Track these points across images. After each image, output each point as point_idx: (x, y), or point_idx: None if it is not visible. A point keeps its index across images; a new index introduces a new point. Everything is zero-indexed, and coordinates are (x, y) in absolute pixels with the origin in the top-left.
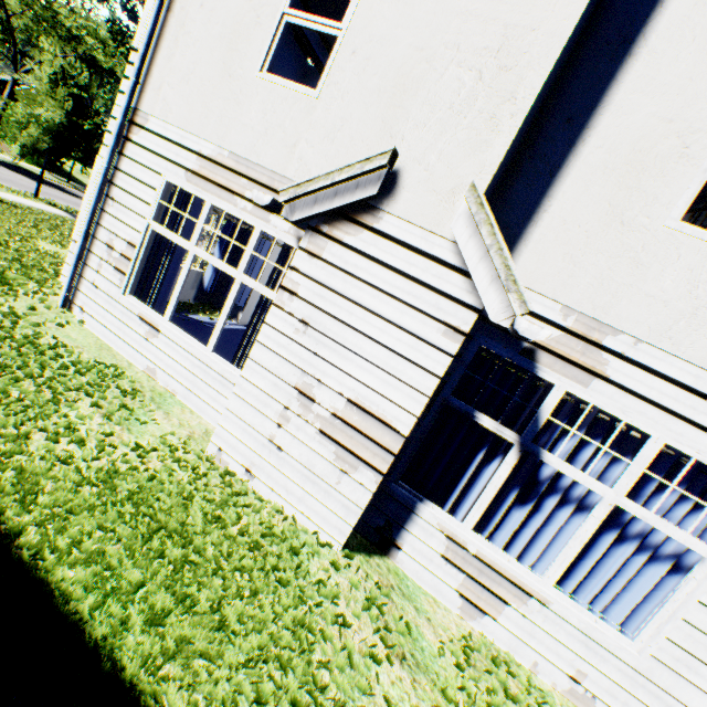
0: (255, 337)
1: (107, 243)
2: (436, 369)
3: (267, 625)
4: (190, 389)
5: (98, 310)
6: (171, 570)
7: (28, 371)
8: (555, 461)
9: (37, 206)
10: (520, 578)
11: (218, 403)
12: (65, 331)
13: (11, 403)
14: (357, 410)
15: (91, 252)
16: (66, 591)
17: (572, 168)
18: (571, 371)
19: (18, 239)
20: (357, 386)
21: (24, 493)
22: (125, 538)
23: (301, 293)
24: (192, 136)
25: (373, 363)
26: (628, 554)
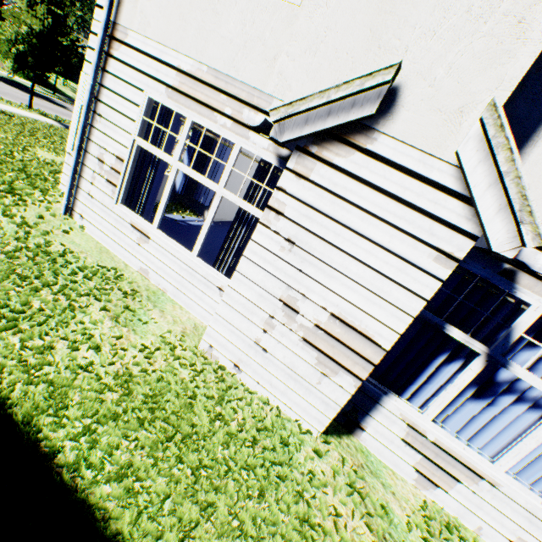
0: (233, 245)
1: (98, 157)
2: (424, 292)
3: (277, 525)
4: (178, 288)
5: (95, 218)
6: (191, 478)
7: (44, 280)
8: (522, 373)
9: (31, 116)
10: (474, 464)
11: (203, 302)
12: (70, 238)
13: (34, 314)
14: (339, 323)
15: (84, 165)
16: (105, 511)
17: None
18: None
19: (20, 148)
20: (340, 302)
21: (56, 408)
22: (147, 446)
23: (287, 213)
24: (171, 50)
25: (358, 283)
26: None
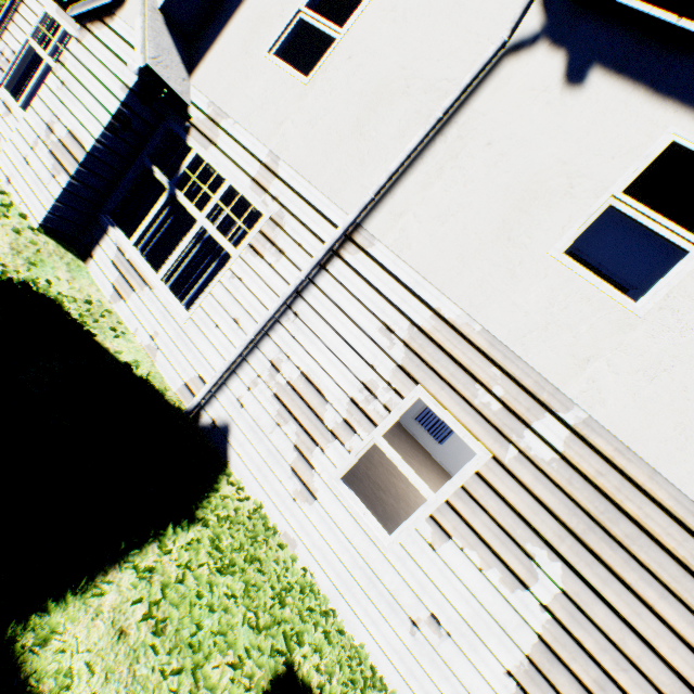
0: None
1: (2, 51)
2: (113, 111)
3: None
4: None
5: None
6: None
7: None
8: (181, 197)
9: None
10: (145, 273)
11: None
12: None
13: None
14: (71, 137)
15: None
16: None
17: (236, 20)
18: (203, 141)
19: None
20: (76, 122)
21: None
22: None
23: (67, 65)
24: None
25: (87, 108)
26: (211, 268)
